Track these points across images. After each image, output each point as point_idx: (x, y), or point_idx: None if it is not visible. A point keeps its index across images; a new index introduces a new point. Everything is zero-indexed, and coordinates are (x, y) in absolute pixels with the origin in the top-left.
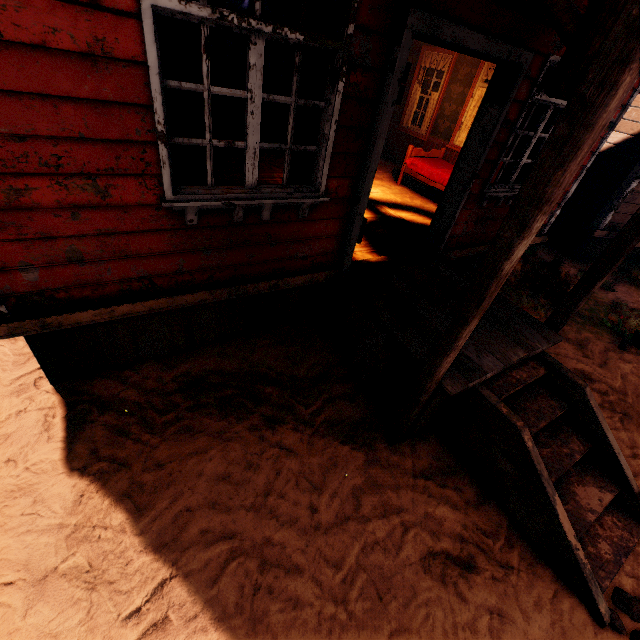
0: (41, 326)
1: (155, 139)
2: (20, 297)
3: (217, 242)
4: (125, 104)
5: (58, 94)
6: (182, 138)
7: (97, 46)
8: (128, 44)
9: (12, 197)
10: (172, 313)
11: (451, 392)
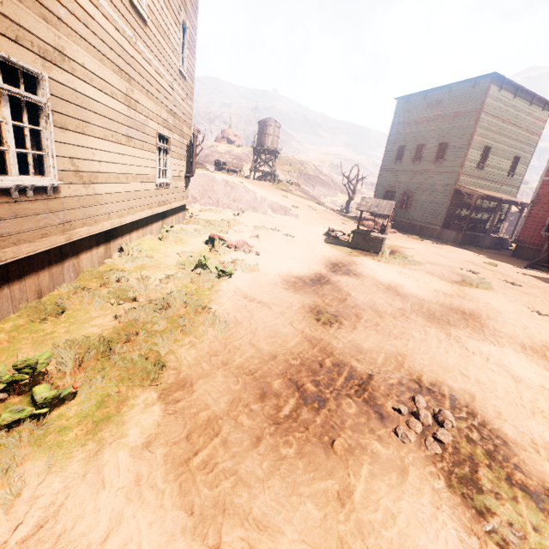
0: (516, 244)
1: (544, 226)
2: (518, 240)
3: (546, 241)
4: (543, 222)
5: (537, 221)
6: (548, 227)
7: (543, 218)
8: (546, 218)
9: (526, 229)
10: (533, 252)
11: (544, 252)
